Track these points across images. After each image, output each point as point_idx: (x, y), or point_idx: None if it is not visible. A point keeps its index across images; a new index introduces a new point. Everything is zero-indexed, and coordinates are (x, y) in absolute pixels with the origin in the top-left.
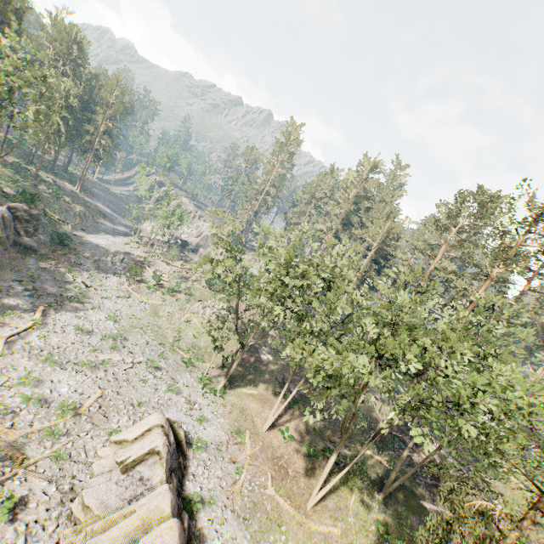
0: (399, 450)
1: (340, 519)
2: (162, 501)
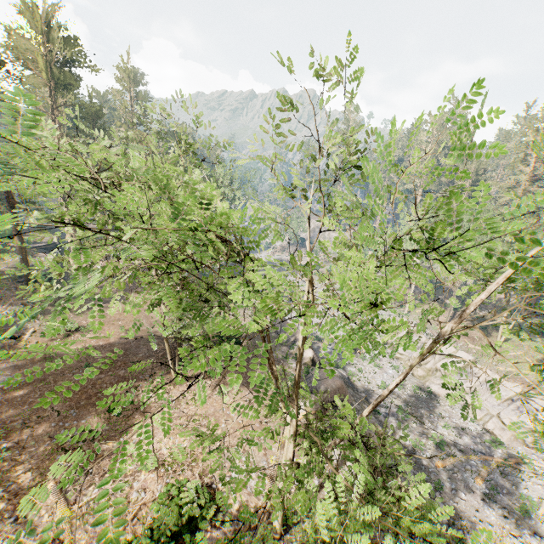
0: (542, 317)
1: (519, 350)
2: None
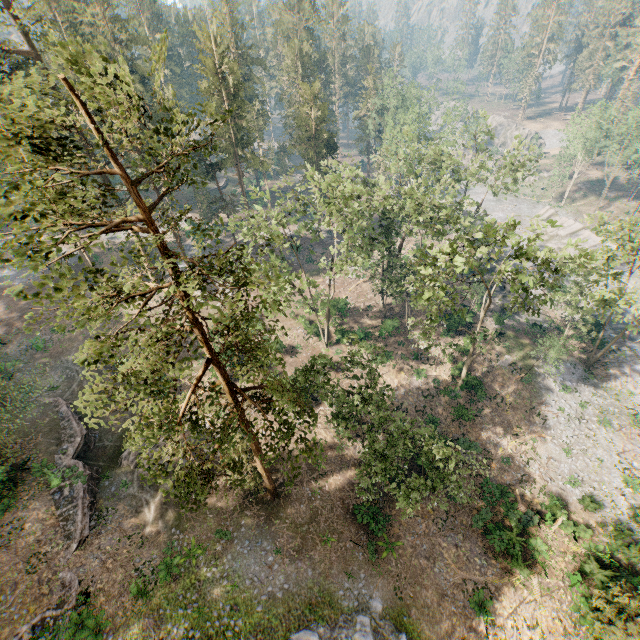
0: None
1: None
2: (565, 219)
